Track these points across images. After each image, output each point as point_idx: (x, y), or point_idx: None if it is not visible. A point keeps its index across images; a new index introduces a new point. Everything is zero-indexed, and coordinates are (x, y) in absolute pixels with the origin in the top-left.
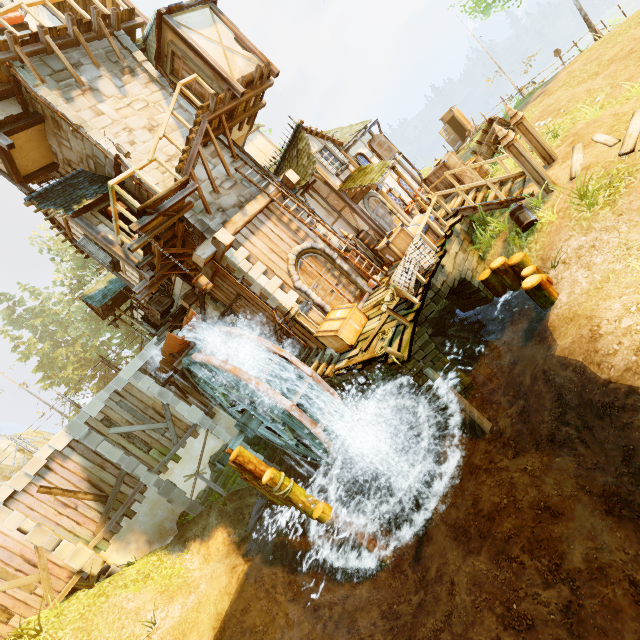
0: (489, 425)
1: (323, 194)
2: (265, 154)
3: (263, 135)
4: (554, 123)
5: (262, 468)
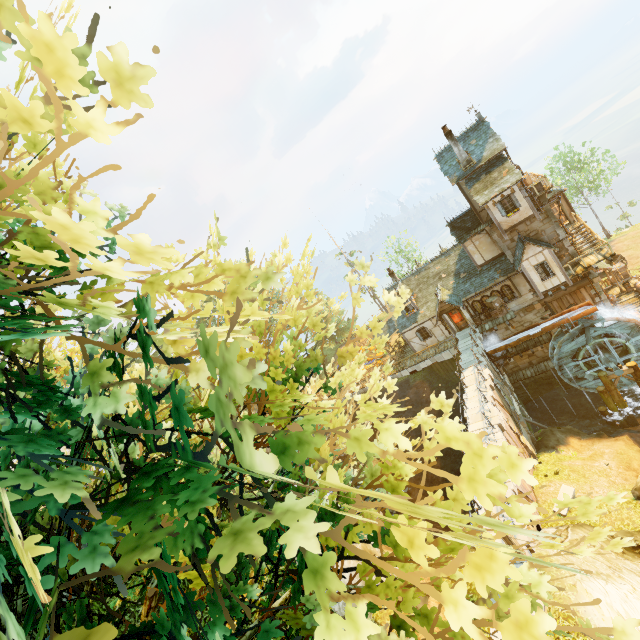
0: None
1: None
2: None
3: None
4: None
5: None
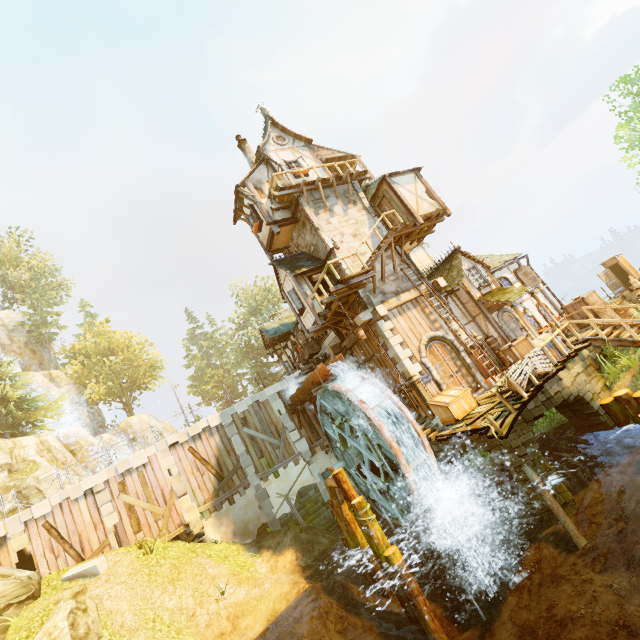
0: (583, 541)
1: (463, 300)
2: (422, 263)
3: (424, 250)
4: None
5: (353, 493)
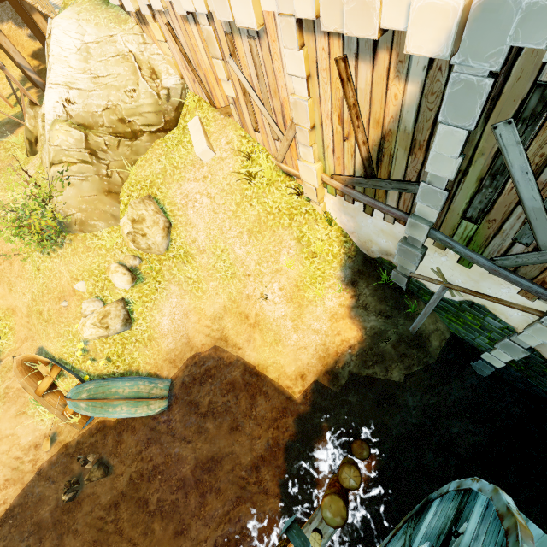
0: None
1: None
2: None
3: None
4: None
5: None
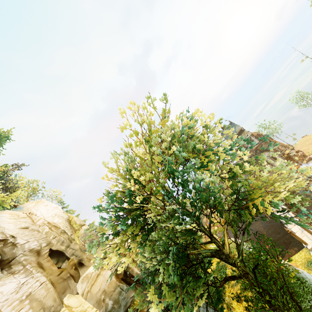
0: None
1: None
2: None
3: None
4: (311, 149)
5: None
